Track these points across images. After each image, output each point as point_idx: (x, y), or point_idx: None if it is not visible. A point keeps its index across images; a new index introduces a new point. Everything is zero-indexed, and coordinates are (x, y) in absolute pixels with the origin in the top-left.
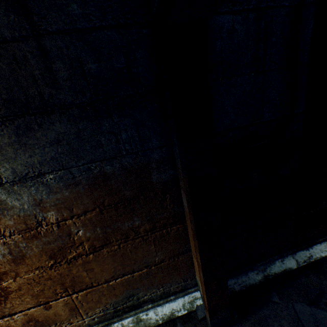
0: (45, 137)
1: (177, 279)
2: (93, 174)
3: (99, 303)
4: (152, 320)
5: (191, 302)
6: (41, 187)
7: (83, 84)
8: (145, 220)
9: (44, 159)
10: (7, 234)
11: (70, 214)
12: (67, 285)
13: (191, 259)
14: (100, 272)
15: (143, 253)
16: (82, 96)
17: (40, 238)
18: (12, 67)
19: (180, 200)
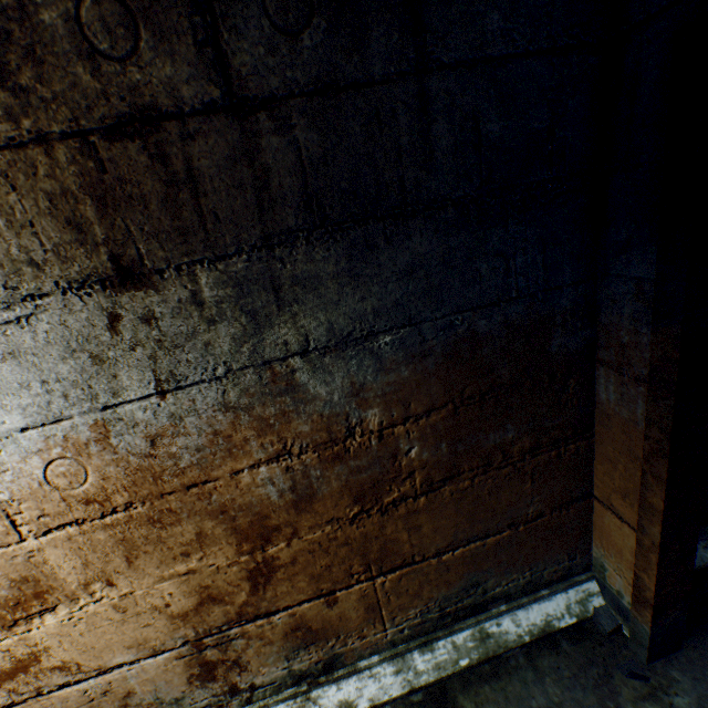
0: (392, 263)
1: (556, 555)
2: (455, 336)
3: (416, 598)
4: (509, 635)
5: (582, 601)
6: (366, 360)
7: (471, 161)
8: (525, 431)
9: (382, 304)
10: (295, 452)
11: (403, 415)
12: (371, 558)
13: (589, 514)
14: (431, 533)
15: (509, 498)
16: (465, 185)
17: (345, 462)
18: (368, 131)
19: (590, 391)
